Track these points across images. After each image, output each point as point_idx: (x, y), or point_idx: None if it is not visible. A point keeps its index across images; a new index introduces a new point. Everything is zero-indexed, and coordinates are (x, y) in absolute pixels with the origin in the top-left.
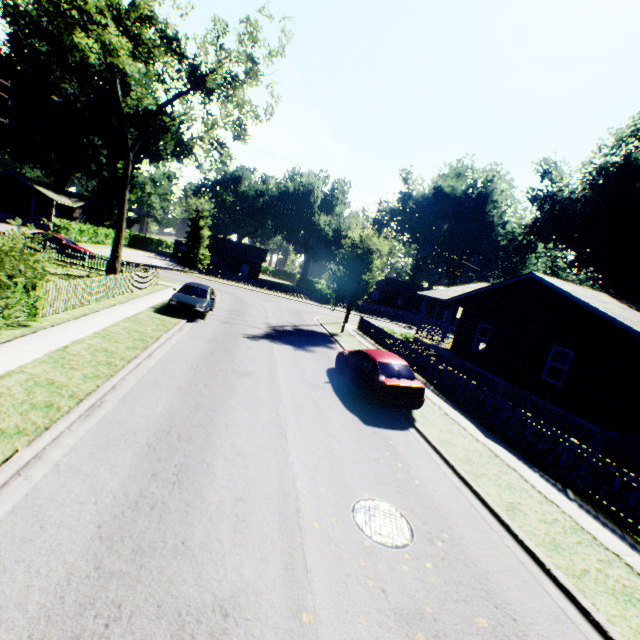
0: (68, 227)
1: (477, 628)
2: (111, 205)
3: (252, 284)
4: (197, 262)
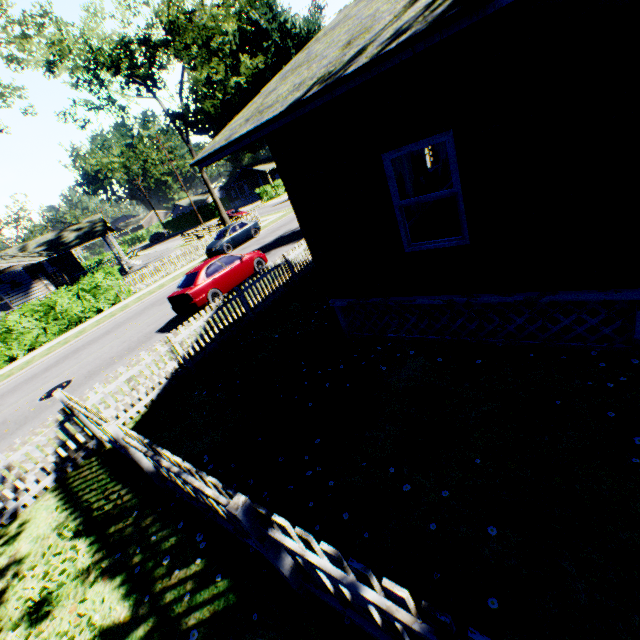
0: (265, 191)
1: (4, 431)
2: None
3: None
4: None
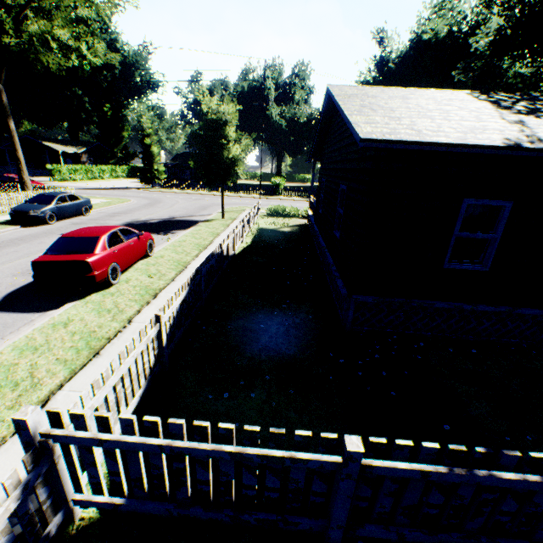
0: (59, 170)
1: None
2: (110, 145)
3: (204, 189)
4: (153, 178)
